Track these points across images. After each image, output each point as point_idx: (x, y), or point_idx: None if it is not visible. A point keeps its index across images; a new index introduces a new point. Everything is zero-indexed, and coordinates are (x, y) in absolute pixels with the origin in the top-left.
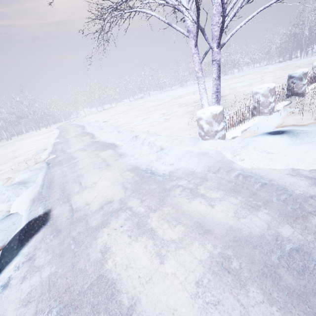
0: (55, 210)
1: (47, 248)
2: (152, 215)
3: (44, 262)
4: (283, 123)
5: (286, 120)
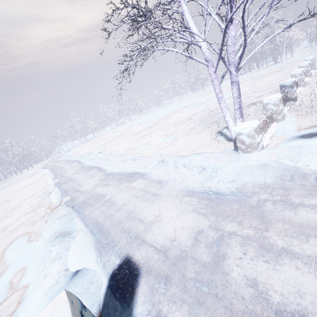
0: (135, 255)
1: (169, 299)
2: (268, 234)
3: (184, 316)
4: (301, 125)
5: (300, 122)
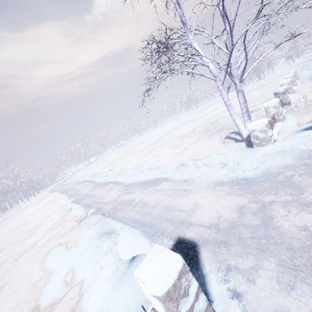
0: (186, 234)
1: (234, 255)
2: (304, 196)
3: (252, 262)
4: (302, 121)
5: (300, 120)
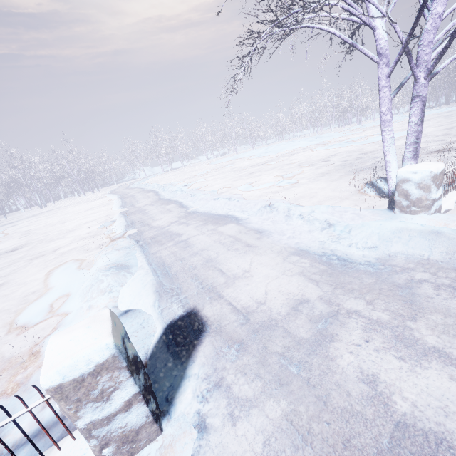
0: (204, 309)
1: (239, 368)
2: (414, 325)
3: (254, 393)
4: None
5: None
